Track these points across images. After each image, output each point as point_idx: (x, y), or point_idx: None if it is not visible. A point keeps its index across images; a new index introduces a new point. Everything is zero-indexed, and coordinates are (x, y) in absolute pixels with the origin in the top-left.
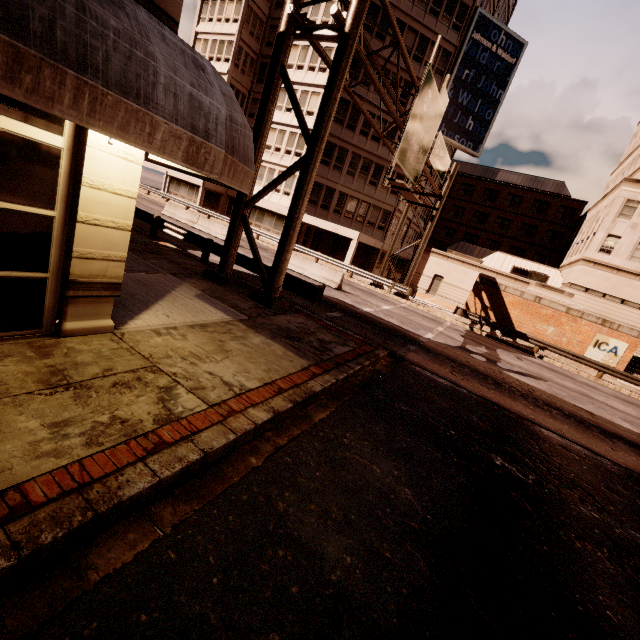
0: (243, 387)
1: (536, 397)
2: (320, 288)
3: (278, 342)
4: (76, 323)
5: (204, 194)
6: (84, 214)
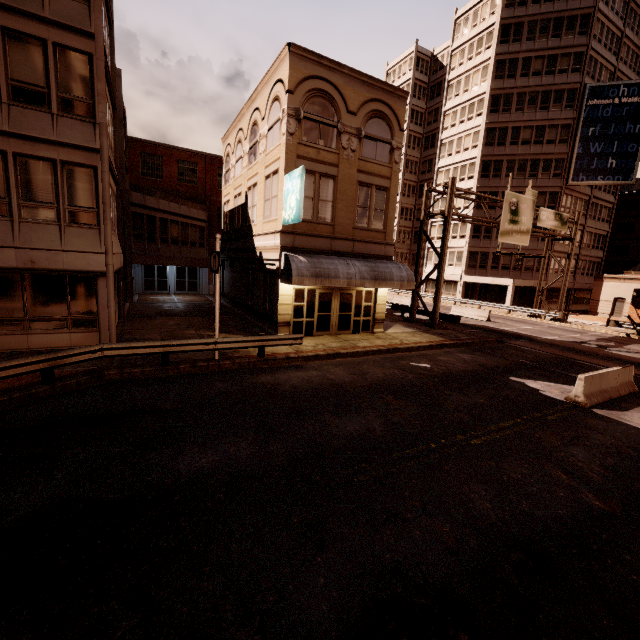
0: (420, 341)
1: (612, 357)
2: (458, 316)
3: (435, 335)
4: (376, 330)
5: None
6: (377, 303)
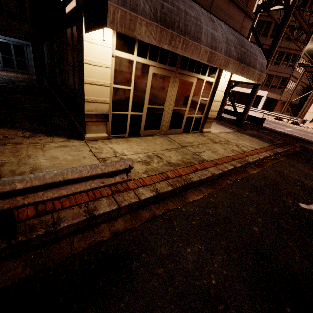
0: (255, 148)
1: None
2: (263, 119)
3: (254, 138)
4: (205, 129)
5: None
6: (214, 98)
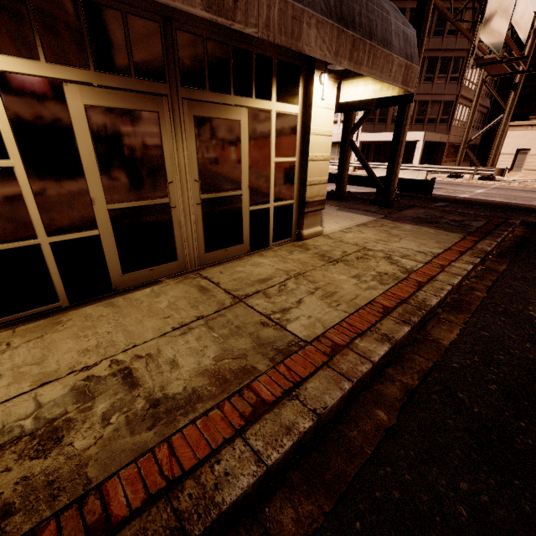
0: (432, 253)
1: None
2: (431, 181)
3: (423, 226)
4: (307, 231)
5: None
6: (311, 154)
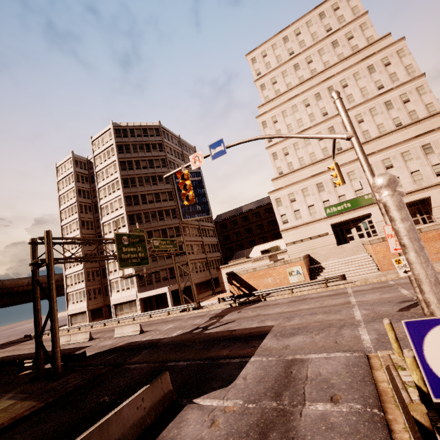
0: None
1: (202, 340)
2: (82, 353)
3: (32, 400)
4: None
5: (90, 313)
6: None
